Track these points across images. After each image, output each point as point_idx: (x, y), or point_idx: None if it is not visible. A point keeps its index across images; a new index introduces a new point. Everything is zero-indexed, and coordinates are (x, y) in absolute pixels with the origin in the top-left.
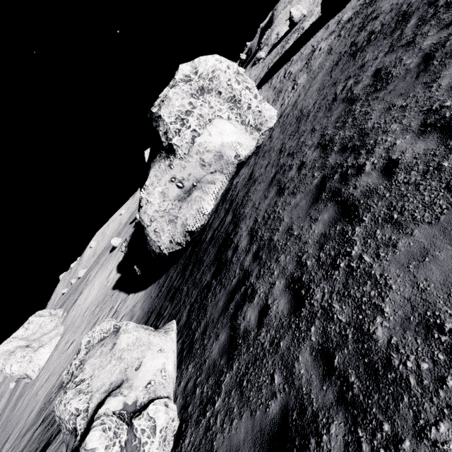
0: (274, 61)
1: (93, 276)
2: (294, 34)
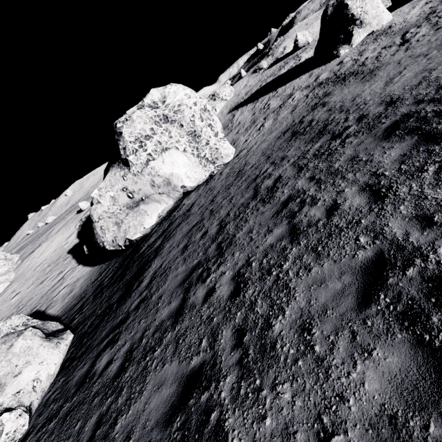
0: (267, 81)
1: (55, 232)
2: (292, 60)
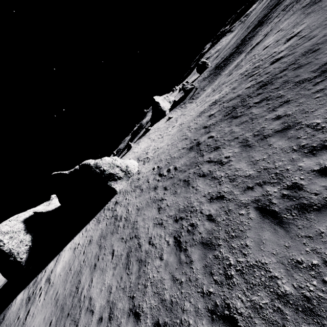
0: None
1: None
2: None
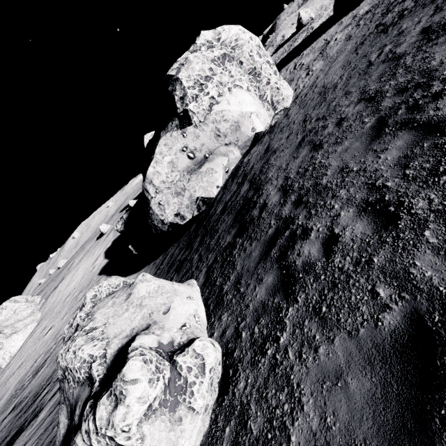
0: (282, 57)
1: (77, 263)
2: (303, 33)
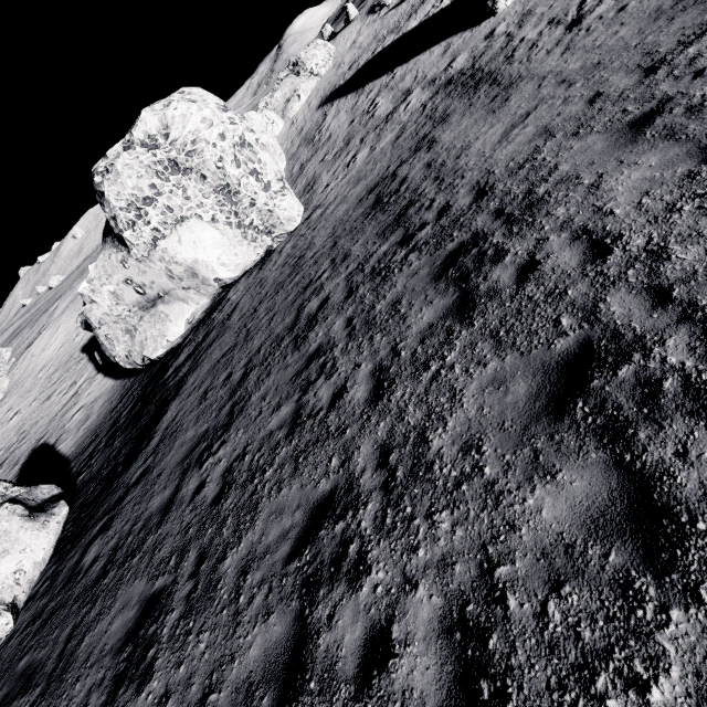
0: (384, 44)
1: (60, 312)
2: None
